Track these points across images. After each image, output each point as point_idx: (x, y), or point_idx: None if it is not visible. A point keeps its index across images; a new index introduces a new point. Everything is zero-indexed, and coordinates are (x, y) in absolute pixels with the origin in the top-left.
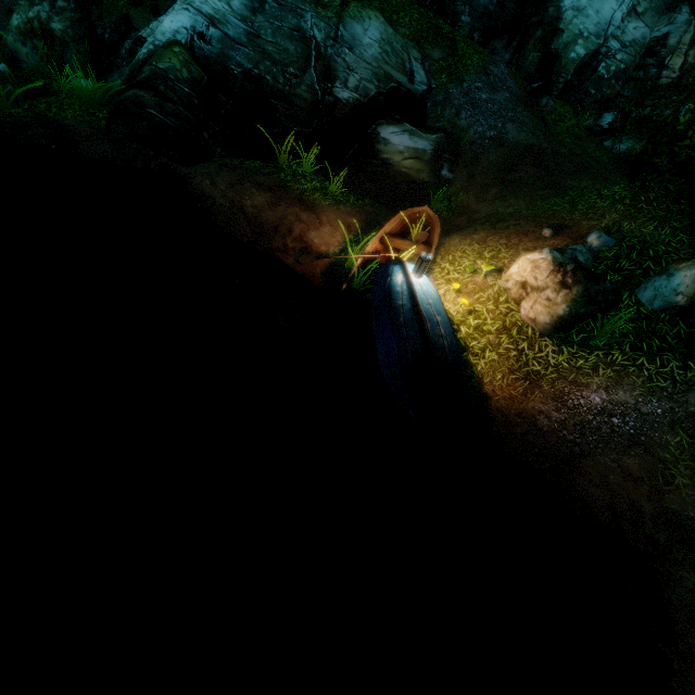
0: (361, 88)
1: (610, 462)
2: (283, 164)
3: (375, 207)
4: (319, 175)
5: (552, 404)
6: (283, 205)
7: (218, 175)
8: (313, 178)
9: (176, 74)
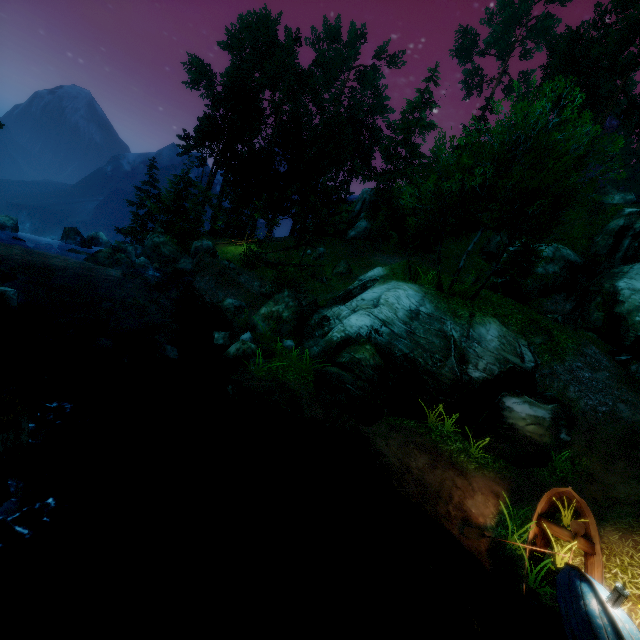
0: (487, 369)
1: None
2: (431, 424)
3: (511, 471)
4: (457, 432)
5: None
6: (440, 468)
7: (390, 436)
8: (456, 439)
9: (366, 362)
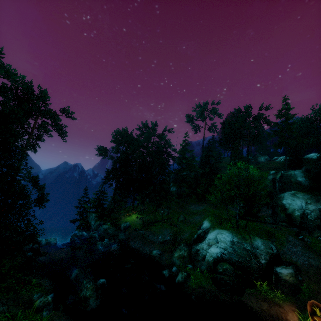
0: (265, 258)
1: None
2: (259, 288)
3: (293, 299)
4: (268, 288)
5: None
6: (272, 306)
7: (251, 298)
8: (270, 292)
9: (228, 269)
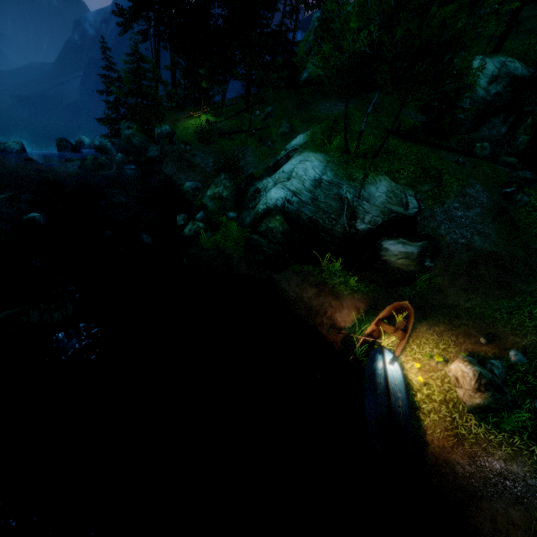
0: (372, 221)
1: (500, 508)
2: (325, 266)
3: (376, 292)
4: (344, 270)
5: (466, 460)
6: (323, 296)
7: (292, 279)
8: (340, 275)
9: (276, 229)
